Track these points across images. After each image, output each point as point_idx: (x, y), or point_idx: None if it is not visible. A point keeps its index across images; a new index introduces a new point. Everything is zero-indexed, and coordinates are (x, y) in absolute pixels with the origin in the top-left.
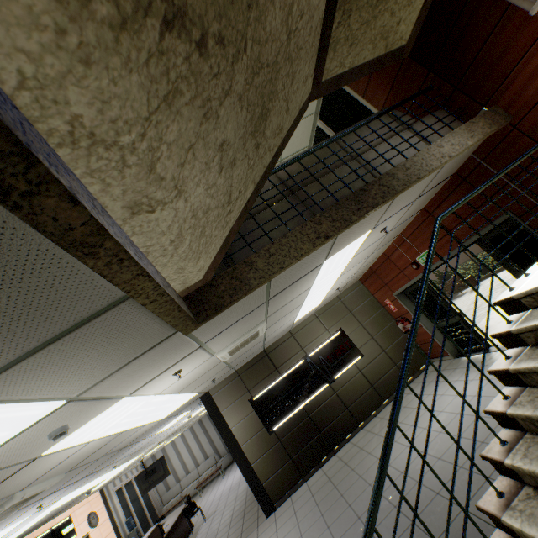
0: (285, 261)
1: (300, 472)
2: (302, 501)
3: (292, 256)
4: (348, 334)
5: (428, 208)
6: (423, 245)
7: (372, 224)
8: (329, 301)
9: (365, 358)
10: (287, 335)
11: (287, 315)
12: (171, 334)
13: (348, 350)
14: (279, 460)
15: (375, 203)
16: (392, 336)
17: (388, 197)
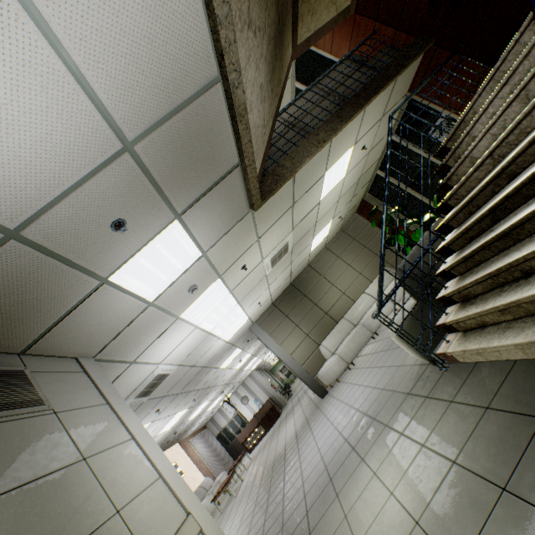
0: None
1: None
2: None
3: None
4: None
5: None
6: None
7: None
8: None
9: None
10: None
11: None
12: None
13: None
14: None
15: None
16: None
17: None
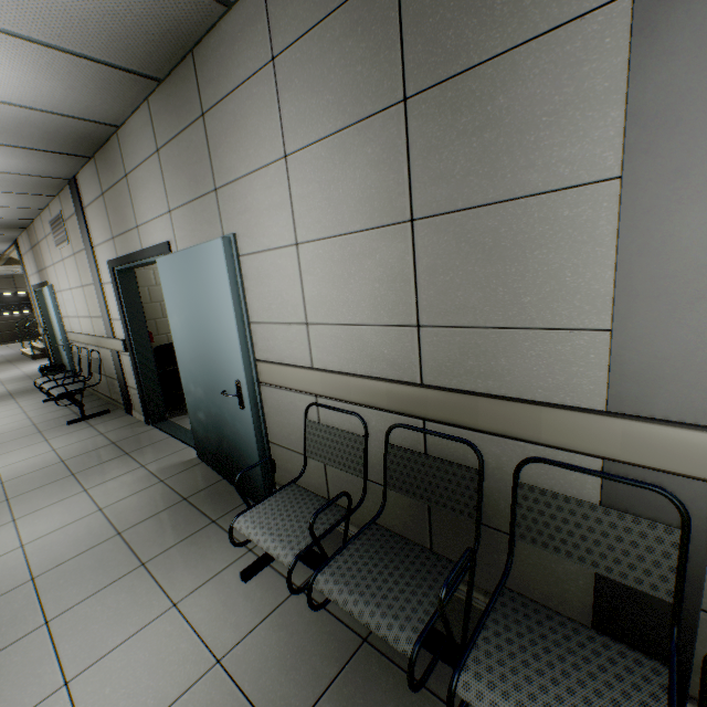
0: None
1: (5, 340)
2: None
3: None
4: None
5: None
6: None
7: None
8: None
9: None
10: None
11: None
12: None
13: None
14: None
15: None
16: None
17: None
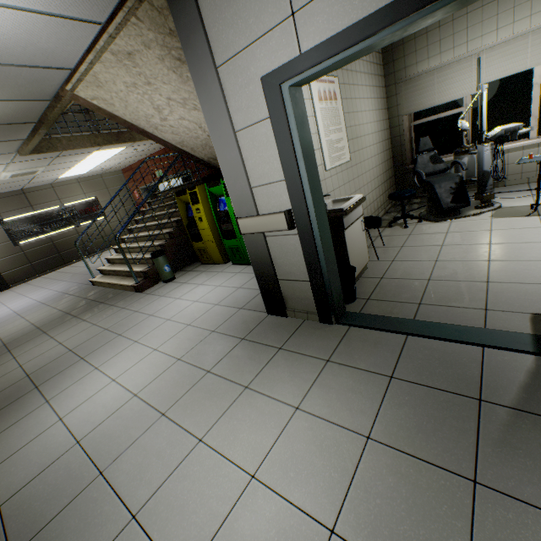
0: (77, 147)
1: (37, 271)
2: (37, 281)
3: (81, 146)
4: (101, 202)
5: (166, 149)
6: (160, 167)
7: (127, 146)
8: (94, 175)
9: (108, 220)
10: (48, 186)
11: (60, 170)
12: (12, 153)
13: (97, 211)
14: (20, 262)
15: (126, 141)
16: (131, 213)
17: (132, 141)
